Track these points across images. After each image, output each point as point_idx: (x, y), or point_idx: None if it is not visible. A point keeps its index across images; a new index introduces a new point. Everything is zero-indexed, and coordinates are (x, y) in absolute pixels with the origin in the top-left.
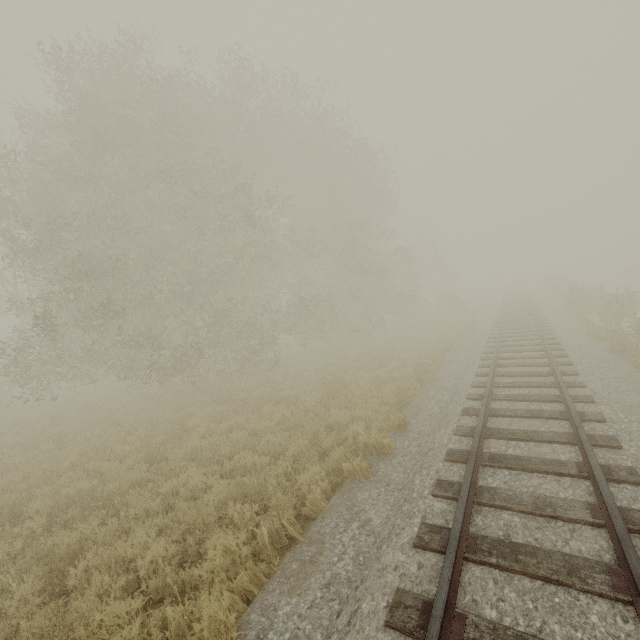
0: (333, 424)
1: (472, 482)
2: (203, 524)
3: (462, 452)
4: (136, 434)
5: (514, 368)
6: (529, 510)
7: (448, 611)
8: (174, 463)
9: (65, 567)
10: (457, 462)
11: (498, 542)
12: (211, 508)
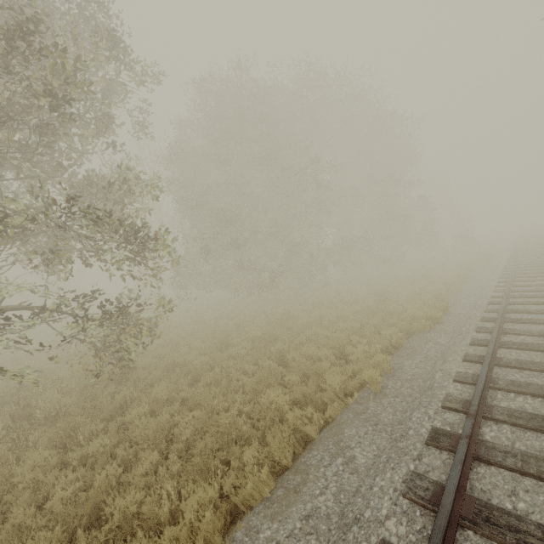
0: (393, 312)
1: (500, 326)
2: (339, 346)
3: (491, 317)
4: (261, 316)
5: (528, 282)
6: (535, 334)
7: (493, 356)
8: (300, 326)
9: (284, 353)
10: (488, 321)
11: (517, 342)
12: (343, 338)
